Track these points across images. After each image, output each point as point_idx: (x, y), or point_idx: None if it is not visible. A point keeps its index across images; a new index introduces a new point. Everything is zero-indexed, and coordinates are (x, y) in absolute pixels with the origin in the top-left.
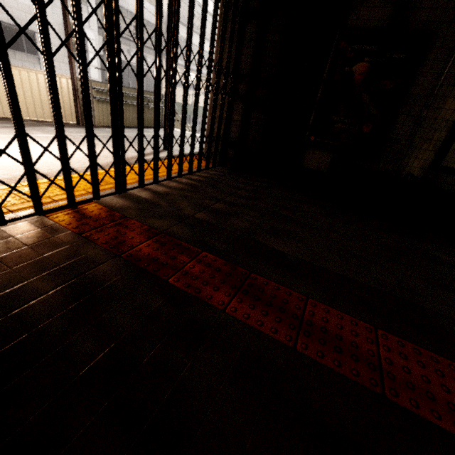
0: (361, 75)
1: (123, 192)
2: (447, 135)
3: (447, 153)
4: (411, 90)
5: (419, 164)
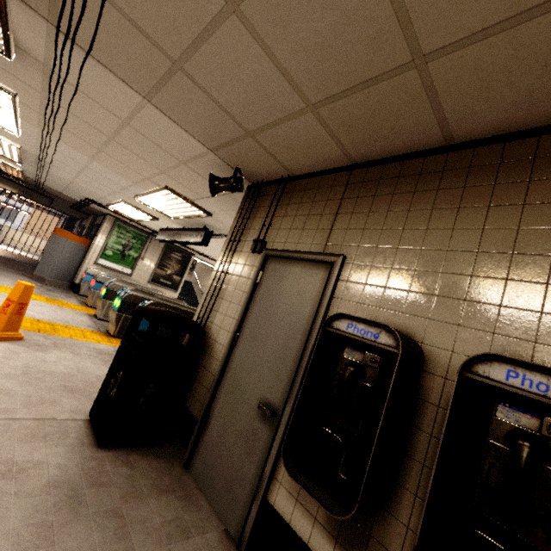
0: None
1: None
2: None
3: None
4: None
5: None
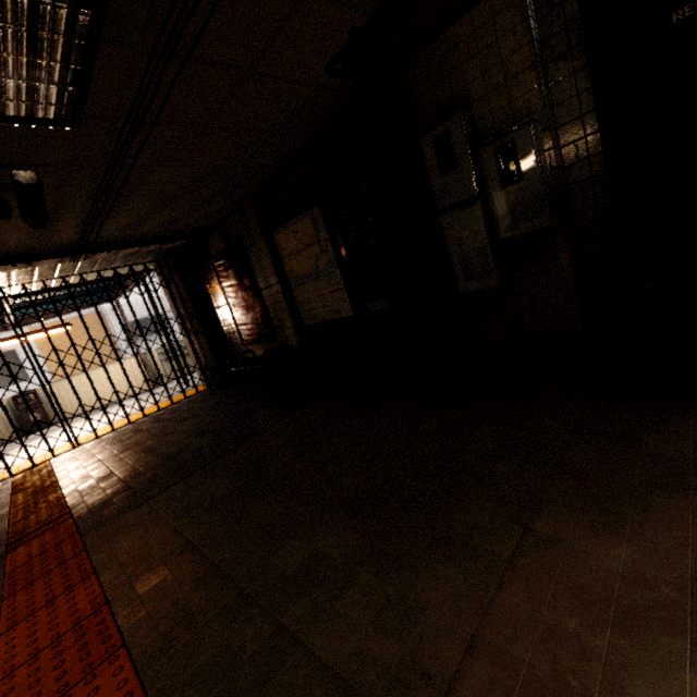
0: (235, 283)
1: (78, 447)
2: (286, 303)
3: (299, 315)
4: (258, 279)
5: (291, 332)
